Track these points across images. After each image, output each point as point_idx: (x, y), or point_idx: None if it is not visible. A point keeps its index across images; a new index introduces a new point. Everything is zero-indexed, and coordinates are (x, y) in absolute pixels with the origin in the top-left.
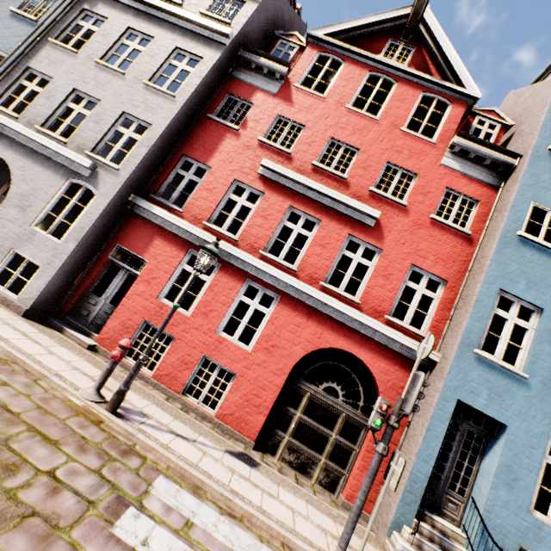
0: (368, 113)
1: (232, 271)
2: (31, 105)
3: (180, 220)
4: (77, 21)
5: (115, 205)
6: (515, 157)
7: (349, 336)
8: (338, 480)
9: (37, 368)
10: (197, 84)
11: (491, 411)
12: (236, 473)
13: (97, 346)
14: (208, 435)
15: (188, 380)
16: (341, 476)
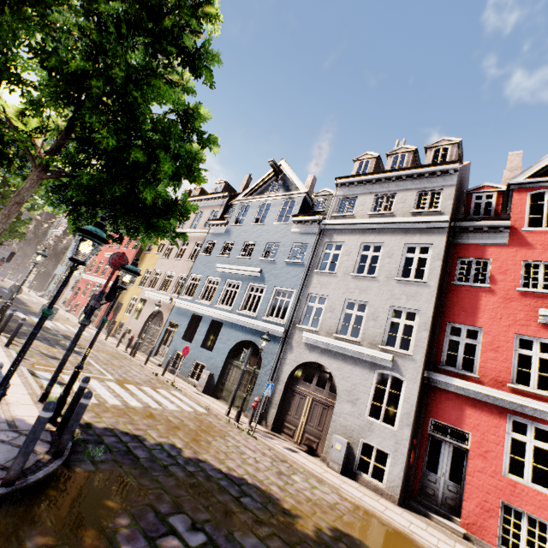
0: None
1: None
2: (322, 319)
3: (485, 388)
4: (323, 251)
5: (420, 385)
6: None
7: None
8: None
9: None
10: (439, 266)
11: None
12: None
13: (466, 533)
14: None
15: None
16: None
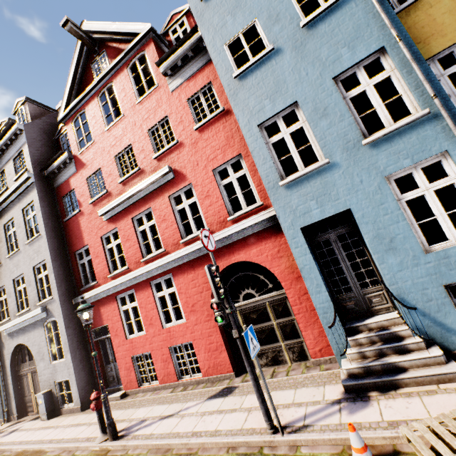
0: (116, 119)
1: (140, 287)
2: (9, 307)
3: (97, 289)
4: None
5: (69, 315)
6: (196, 31)
7: (221, 255)
8: (303, 348)
9: (73, 446)
10: (42, 216)
11: (329, 212)
12: (206, 414)
13: (126, 392)
14: (196, 396)
15: (176, 368)
16: (302, 344)
